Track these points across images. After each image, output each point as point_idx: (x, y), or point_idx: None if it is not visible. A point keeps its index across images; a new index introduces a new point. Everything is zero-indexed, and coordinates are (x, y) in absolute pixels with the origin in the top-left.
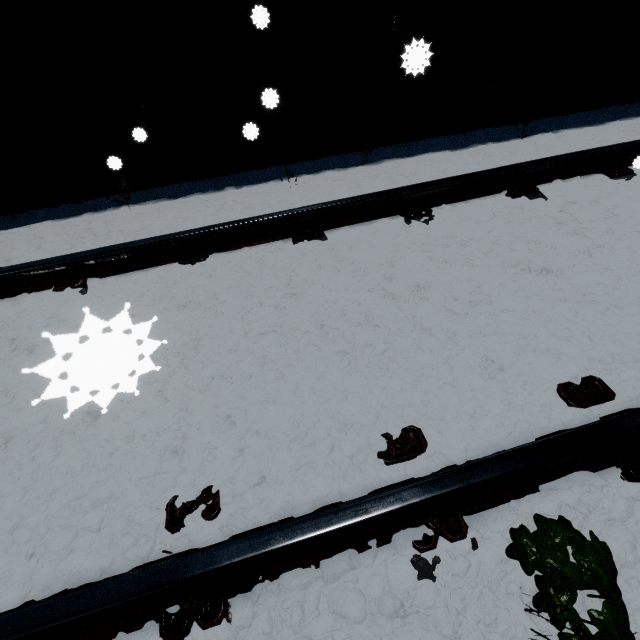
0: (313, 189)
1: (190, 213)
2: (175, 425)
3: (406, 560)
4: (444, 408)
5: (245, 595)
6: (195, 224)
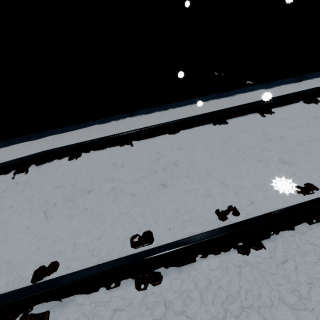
0: (211, 106)
1: (162, 117)
2: (201, 187)
3: None
4: (319, 176)
5: (267, 239)
6: (167, 121)
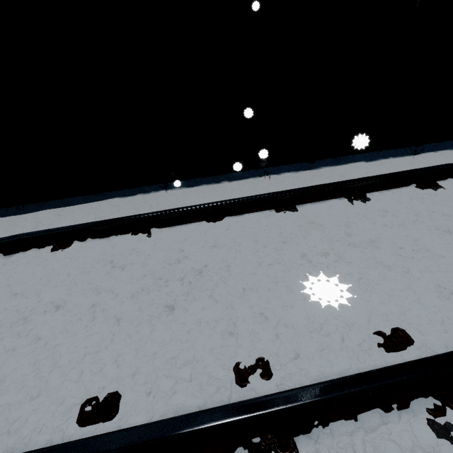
0: (281, 182)
1: (206, 194)
2: (226, 317)
3: (424, 422)
4: (418, 317)
5: (306, 436)
6: (211, 200)
